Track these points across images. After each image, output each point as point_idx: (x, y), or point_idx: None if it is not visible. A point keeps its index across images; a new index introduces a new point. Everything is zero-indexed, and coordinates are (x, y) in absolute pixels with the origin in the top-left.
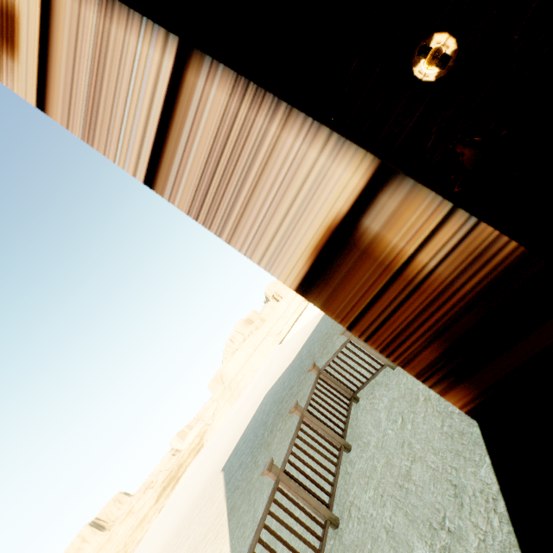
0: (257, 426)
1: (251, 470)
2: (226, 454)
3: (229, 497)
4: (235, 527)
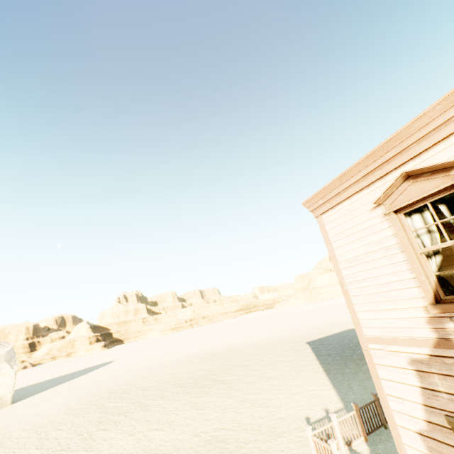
0: (343, 344)
1: (342, 365)
2: (308, 337)
3: (322, 363)
4: (333, 379)
